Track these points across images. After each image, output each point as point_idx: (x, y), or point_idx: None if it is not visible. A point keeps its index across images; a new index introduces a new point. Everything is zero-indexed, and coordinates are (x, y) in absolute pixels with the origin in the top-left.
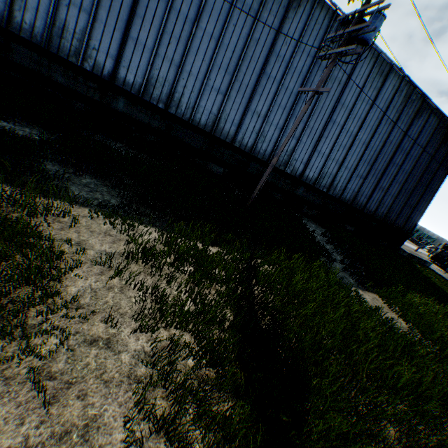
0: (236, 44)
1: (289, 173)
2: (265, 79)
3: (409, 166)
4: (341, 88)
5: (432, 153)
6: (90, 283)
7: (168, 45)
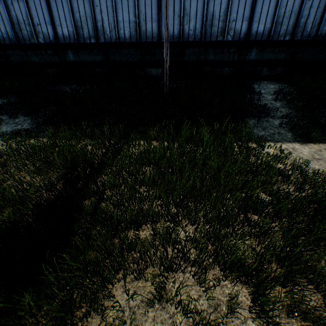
0: None
1: (229, 41)
2: None
3: None
4: None
5: None
6: None
7: None
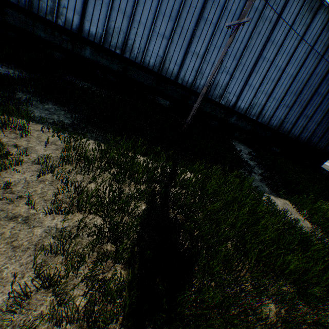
0: None
1: (223, 104)
2: (203, 23)
3: None
4: (272, 27)
5: None
6: (26, 176)
7: None
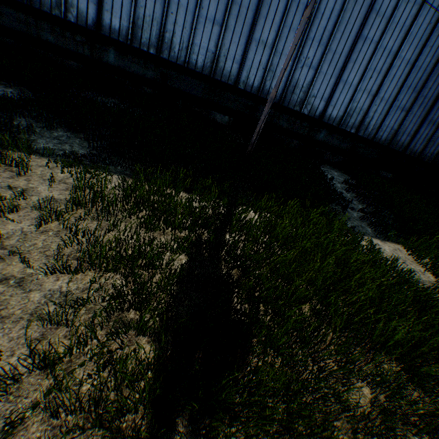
0: None
1: (306, 114)
2: None
3: None
4: None
5: None
6: (24, 226)
7: None
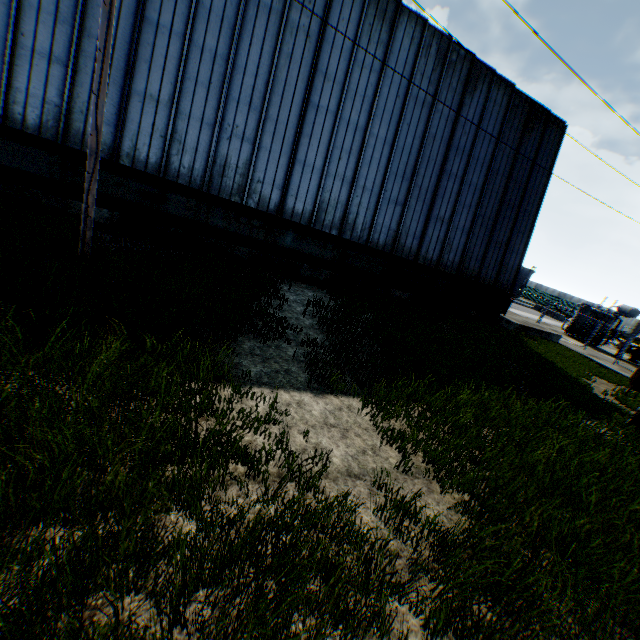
0: None
1: (251, 207)
2: (151, 32)
3: (478, 177)
4: (315, 45)
5: (514, 152)
6: None
7: None
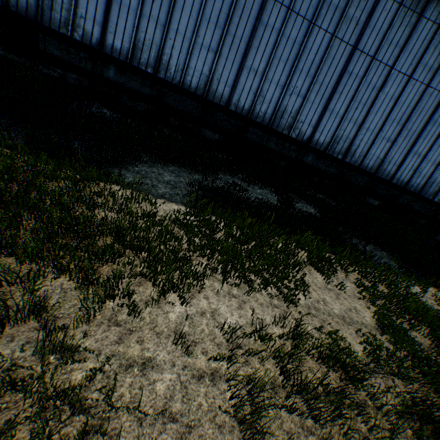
0: (411, 99)
1: (437, 202)
2: (430, 124)
3: None
4: None
5: None
6: None
7: (355, 109)
